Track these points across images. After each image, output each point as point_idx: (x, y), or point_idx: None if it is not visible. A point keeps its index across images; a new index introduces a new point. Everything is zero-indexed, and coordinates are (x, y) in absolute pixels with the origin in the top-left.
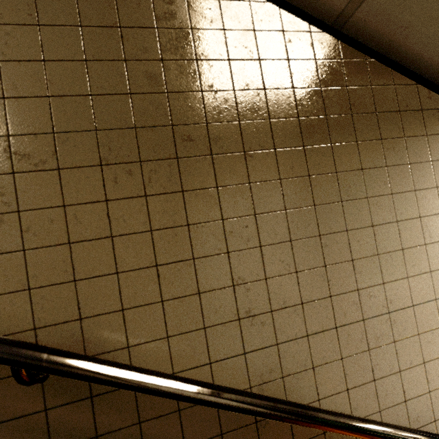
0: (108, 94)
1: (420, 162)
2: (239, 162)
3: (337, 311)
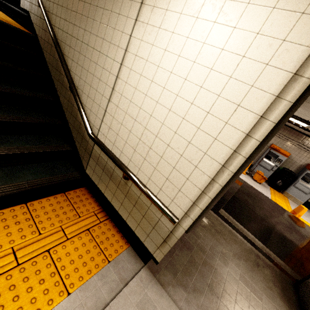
0: None
1: None
2: None
3: (79, 34)
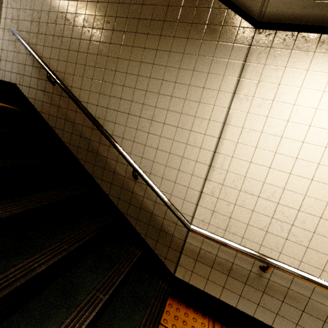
0: (92, 1)
1: (205, 56)
2: (121, 35)
3: (132, 108)
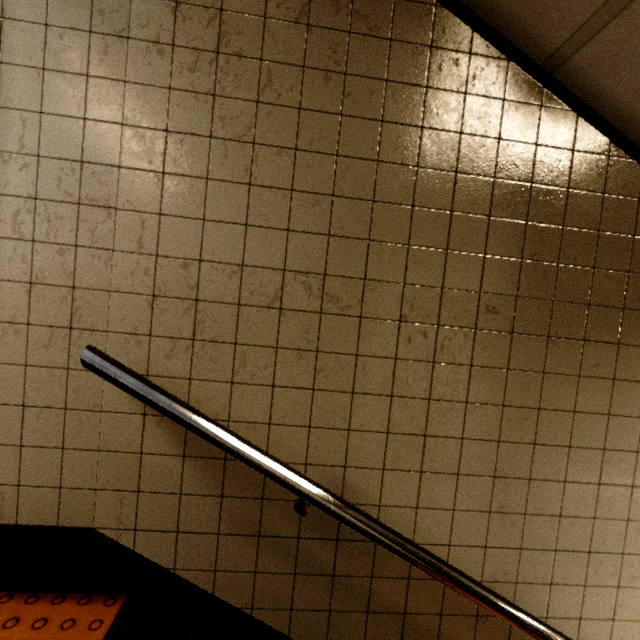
0: (425, 246)
1: None
2: (539, 347)
3: (597, 535)
